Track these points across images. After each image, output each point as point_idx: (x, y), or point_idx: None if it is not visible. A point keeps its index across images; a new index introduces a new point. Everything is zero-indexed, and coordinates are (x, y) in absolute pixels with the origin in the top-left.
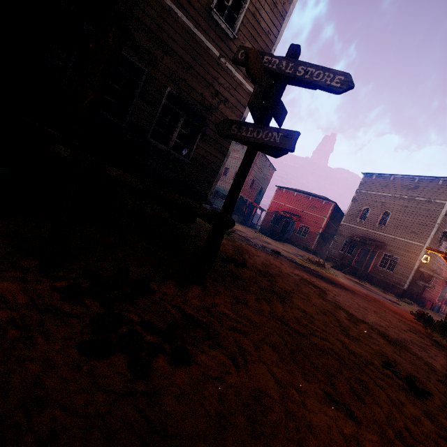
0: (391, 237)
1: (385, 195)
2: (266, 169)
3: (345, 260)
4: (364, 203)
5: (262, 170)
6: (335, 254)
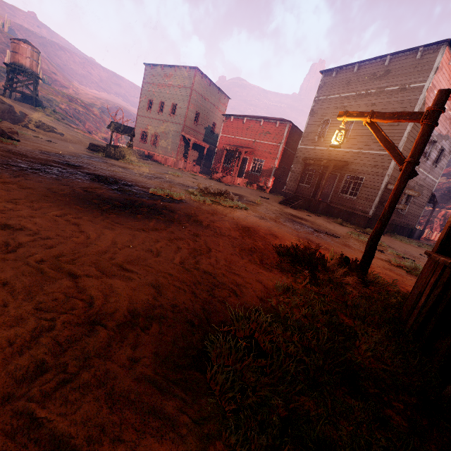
0: (354, 152)
1: (347, 96)
2: (214, 97)
3: (303, 193)
4: (323, 114)
5: (209, 99)
6: (293, 188)
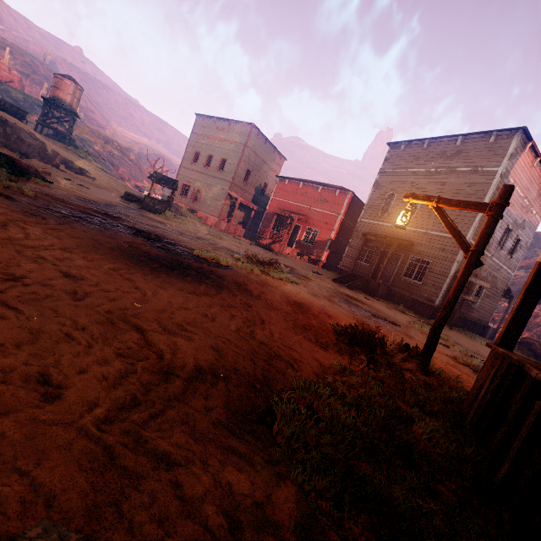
0: (421, 232)
1: (416, 172)
2: (269, 156)
3: (361, 272)
4: (388, 187)
5: (263, 158)
6: (350, 265)
